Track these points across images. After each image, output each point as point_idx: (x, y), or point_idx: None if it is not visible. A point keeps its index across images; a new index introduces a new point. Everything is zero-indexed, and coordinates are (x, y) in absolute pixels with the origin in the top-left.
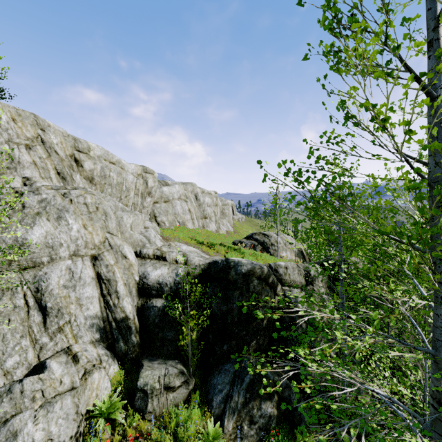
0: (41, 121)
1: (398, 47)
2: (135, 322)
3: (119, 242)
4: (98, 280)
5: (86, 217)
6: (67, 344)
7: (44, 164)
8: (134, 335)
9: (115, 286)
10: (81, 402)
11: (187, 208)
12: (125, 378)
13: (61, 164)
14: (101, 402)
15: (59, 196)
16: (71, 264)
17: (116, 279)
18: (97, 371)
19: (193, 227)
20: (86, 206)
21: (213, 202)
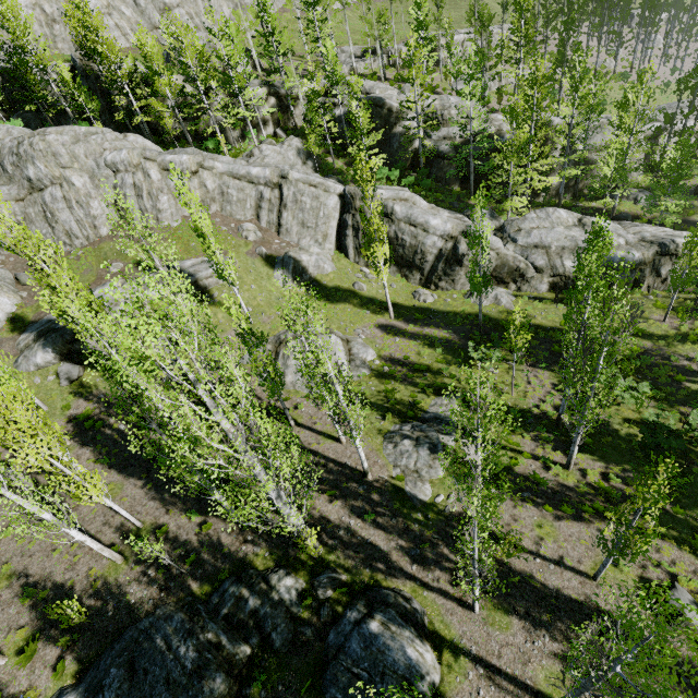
0: None
1: None
2: None
3: None
4: None
5: None
6: None
7: None
8: None
9: None
10: None
11: (113, 23)
12: None
13: None
14: None
15: None
16: None
17: None
18: None
19: (130, 45)
20: None
21: None
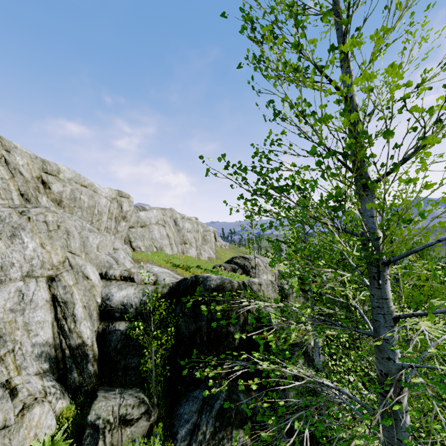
0: (6, 142)
1: (299, 45)
2: (94, 349)
3: (81, 262)
4: (53, 302)
5: (45, 235)
6: (7, 378)
7: (6, 185)
8: (91, 363)
9: (72, 308)
10: (12, 444)
11: (165, 233)
12: (75, 414)
13: (25, 185)
14: (41, 444)
15: (15, 214)
16: (22, 285)
17: (74, 301)
18: (38, 405)
19: (172, 252)
20: (46, 224)
21: (194, 227)
